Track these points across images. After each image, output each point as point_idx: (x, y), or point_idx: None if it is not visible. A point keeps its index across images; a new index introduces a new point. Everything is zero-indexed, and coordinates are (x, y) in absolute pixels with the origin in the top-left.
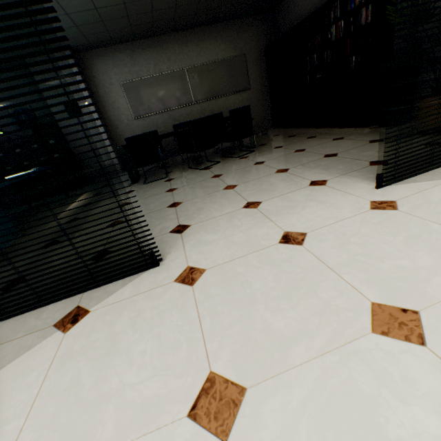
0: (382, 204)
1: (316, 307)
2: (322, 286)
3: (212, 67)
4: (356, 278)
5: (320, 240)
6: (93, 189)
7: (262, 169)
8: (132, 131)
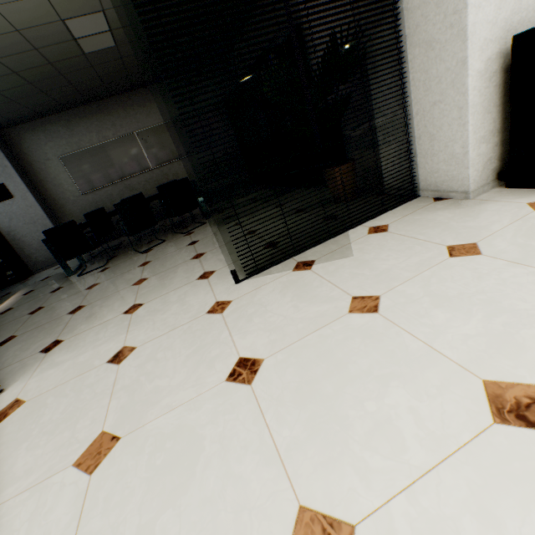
0: (220, 305)
1: (62, 441)
2: (88, 415)
3: (167, 128)
4: (118, 403)
5: (137, 356)
6: (29, 286)
7: (186, 254)
8: (82, 208)
